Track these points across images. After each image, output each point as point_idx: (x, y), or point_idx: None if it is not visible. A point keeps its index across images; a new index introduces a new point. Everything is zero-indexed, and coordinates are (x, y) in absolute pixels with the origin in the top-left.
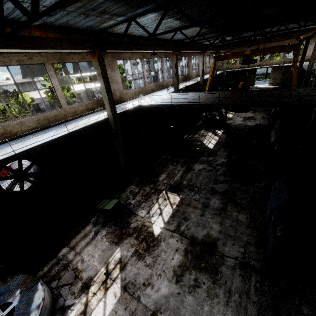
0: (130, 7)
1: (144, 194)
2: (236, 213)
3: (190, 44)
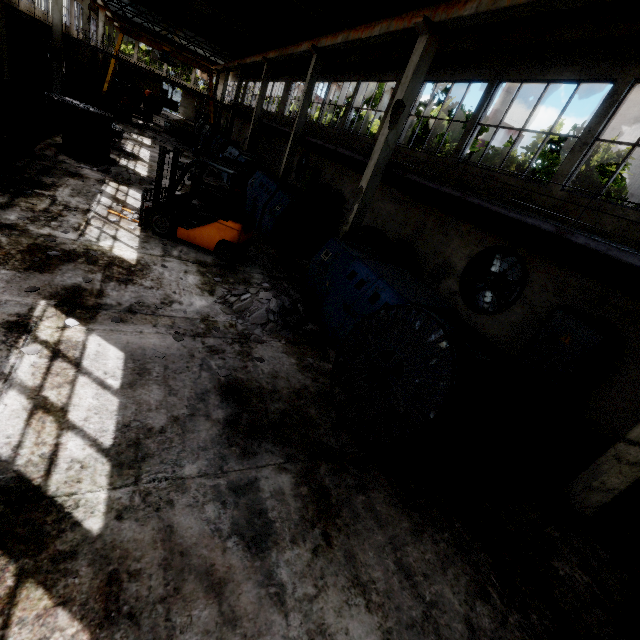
0: None
1: None
2: None
3: None
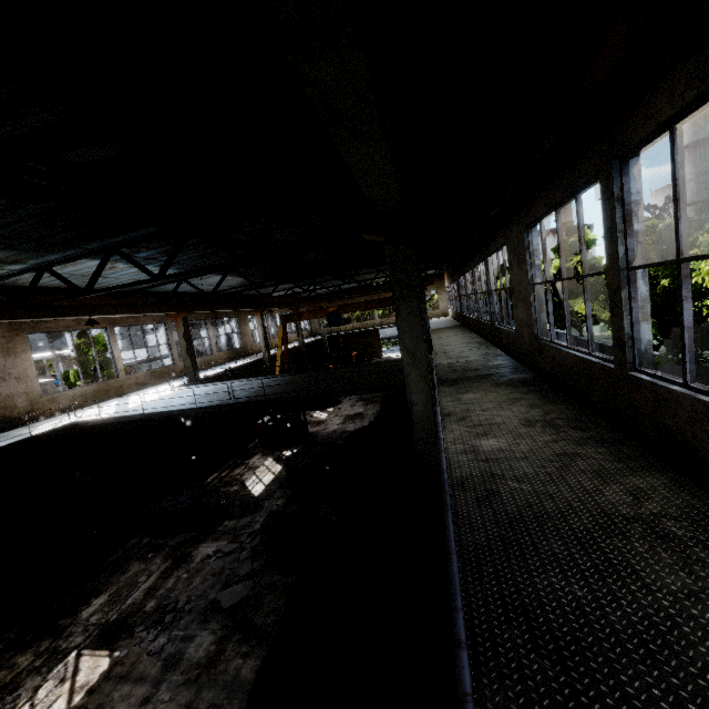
0: (20, 252)
1: (3, 684)
2: (241, 659)
3: (241, 298)
